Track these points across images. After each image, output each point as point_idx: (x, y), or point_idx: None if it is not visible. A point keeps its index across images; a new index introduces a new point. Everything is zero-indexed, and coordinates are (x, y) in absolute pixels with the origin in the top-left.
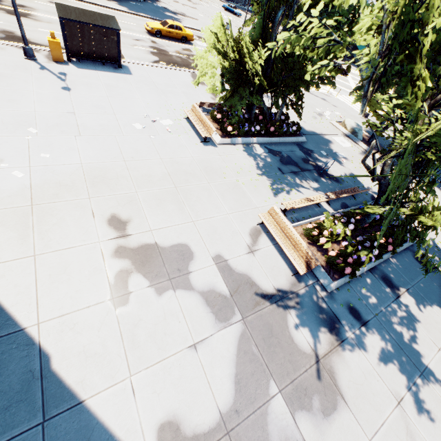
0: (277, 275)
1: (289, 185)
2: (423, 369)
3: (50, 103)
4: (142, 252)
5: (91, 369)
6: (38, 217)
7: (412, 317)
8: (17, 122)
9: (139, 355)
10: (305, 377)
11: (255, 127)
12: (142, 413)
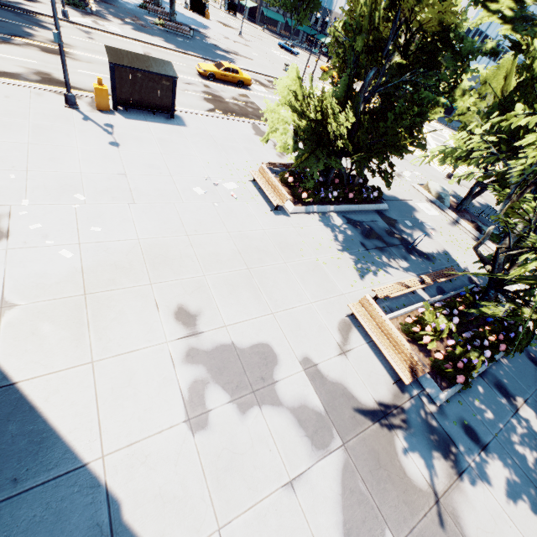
0: (376, 384)
1: (375, 265)
2: None
3: (97, 162)
4: (218, 355)
5: (171, 520)
6: (93, 310)
7: (536, 437)
8: (61, 187)
9: (227, 498)
10: (425, 525)
11: (333, 193)
12: None
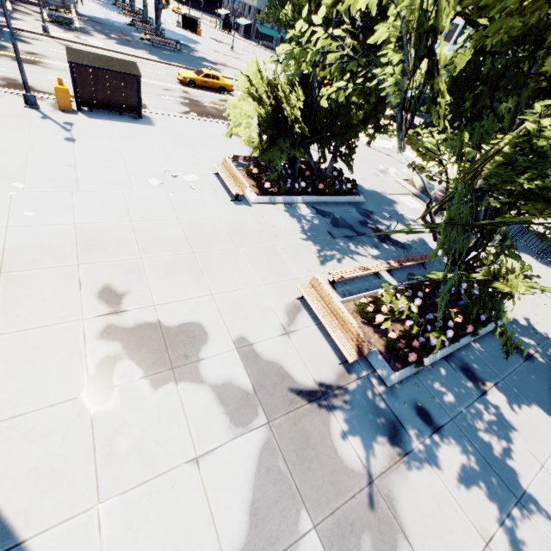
0: (319, 364)
1: (340, 252)
2: (520, 494)
3: (47, 155)
4: (139, 333)
5: (42, 494)
6: (5, 287)
7: (503, 420)
8: (1, 176)
9: (116, 473)
10: (352, 506)
11: (300, 183)
12: None
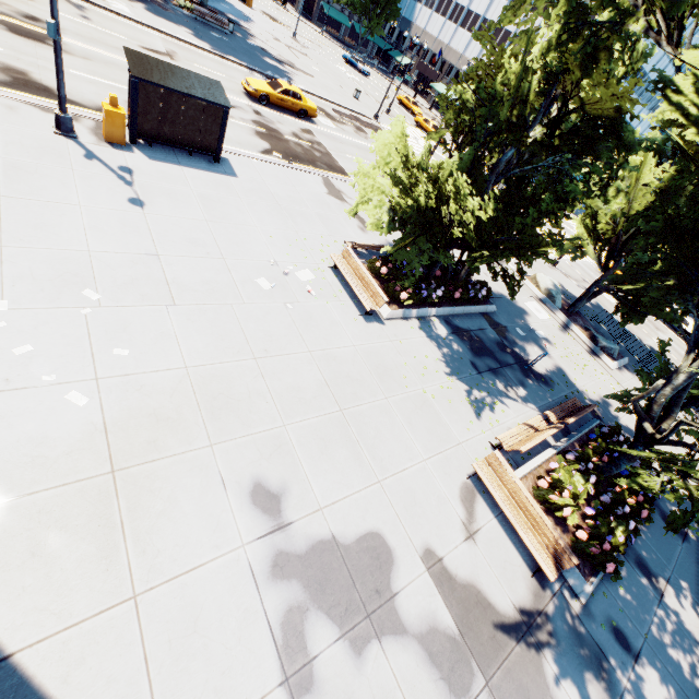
0: (513, 580)
1: (491, 396)
2: None
3: (114, 233)
4: (316, 560)
5: None
6: (128, 500)
7: (685, 632)
8: (60, 277)
9: None
10: None
11: (436, 291)
12: None
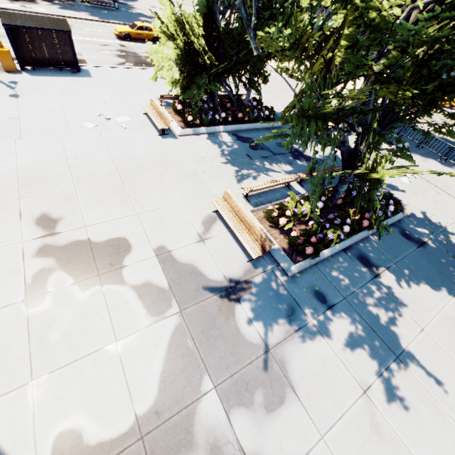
0: (229, 263)
1: (256, 170)
2: (400, 352)
3: None
4: (71, 249)
5: None
6: None
7: (391, 296)
8: None
9: (47, 357)
10: (249, 370)
11: (221, 114)
12: (39, 421)
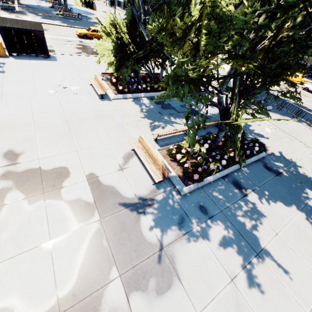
0: (139, 185)
1: (165, 122)
2: (259, 251)
3: None
4: (26, 174)
5: None
6: None
7: (255, 210)
8: None
9: None
10: (146, 263)
11: (142, 85)
12: None
